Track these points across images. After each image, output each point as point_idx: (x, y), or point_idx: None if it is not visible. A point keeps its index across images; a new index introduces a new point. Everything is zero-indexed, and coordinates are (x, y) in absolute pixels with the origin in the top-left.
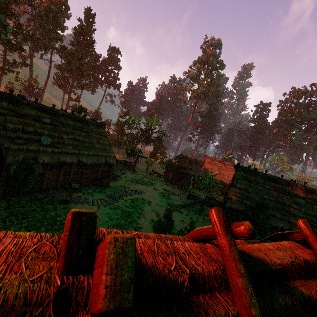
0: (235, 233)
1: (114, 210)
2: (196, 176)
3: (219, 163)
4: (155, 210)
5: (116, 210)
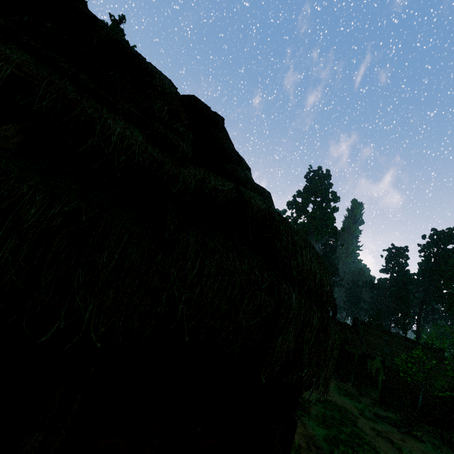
0: None
1: (326, 430)
2: (356, 355)
3: (382, 334)
4: (381, 432)
5: (329, 430)
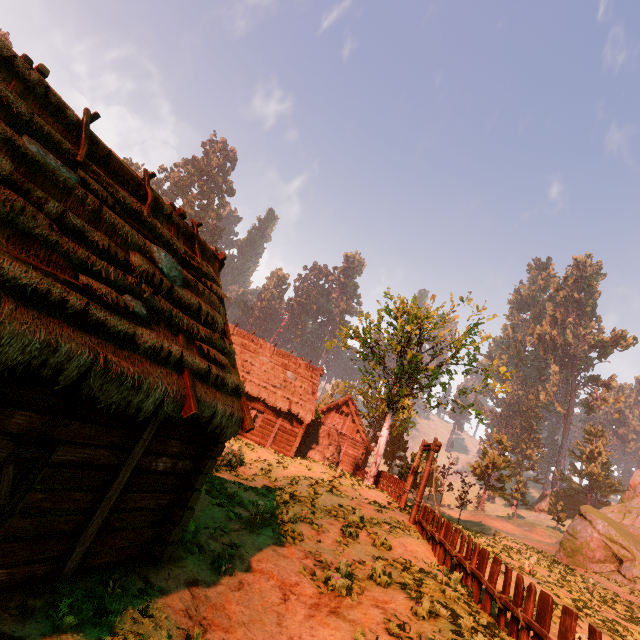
0: (92, 114)
1: None
2: None
3: None
4: None
5: None
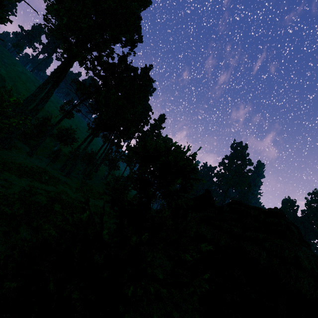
0: None
1: None
2: None
3: None
4: None
5: None
